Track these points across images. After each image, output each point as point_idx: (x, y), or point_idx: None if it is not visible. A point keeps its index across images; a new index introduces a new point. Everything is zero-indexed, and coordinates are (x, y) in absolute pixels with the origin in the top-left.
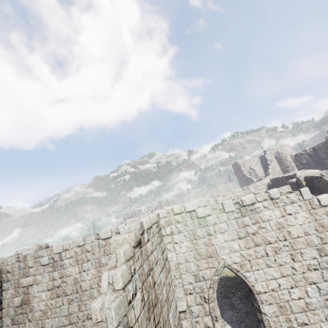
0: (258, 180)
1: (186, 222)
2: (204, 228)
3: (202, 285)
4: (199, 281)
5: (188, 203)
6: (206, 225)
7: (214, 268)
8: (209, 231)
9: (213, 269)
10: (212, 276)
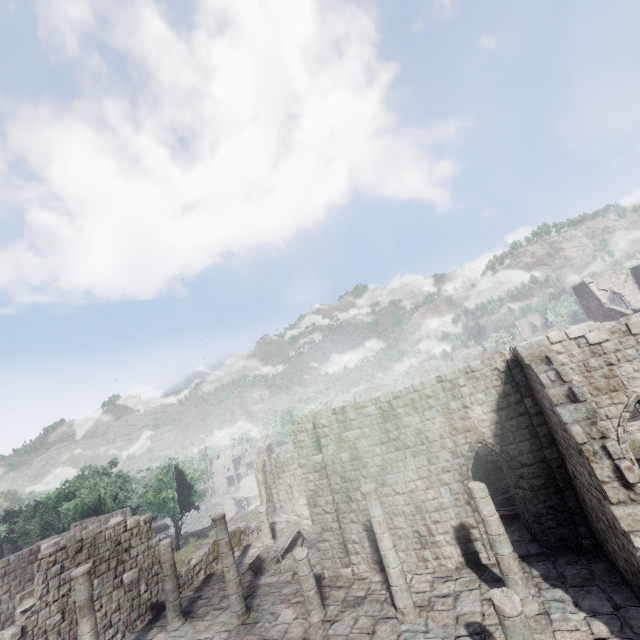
0: (634, 311)
1: (571, 351)
2: (601, 357)
3: (605, 424)
4: (600, 420)
5: (572, 328)
6: (603, 353)
7: (622, 404)
8: (609, 361)
9: (621, 405)
10: (620, 413)
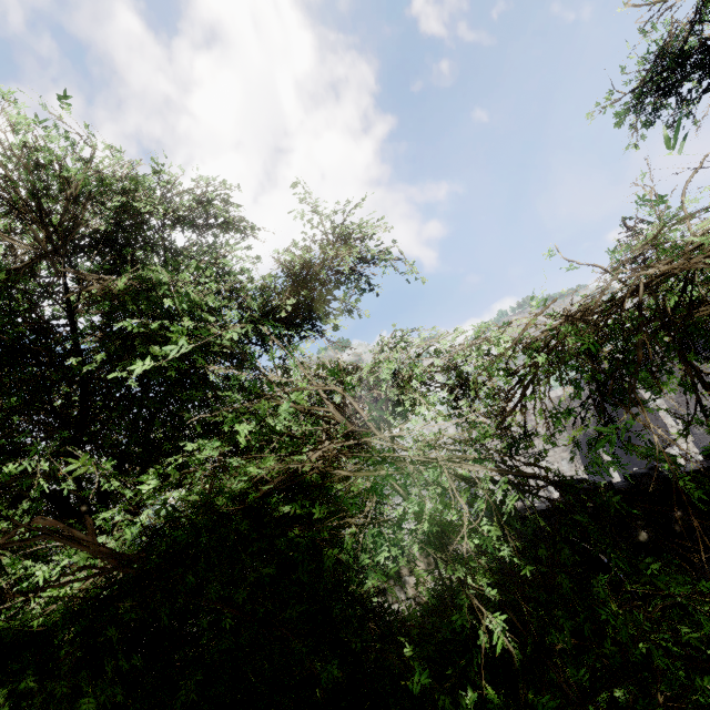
0: None
1: None
2: None
3: None
4: None
5: None
6: None
7: None
8: None
9: None
10: None
